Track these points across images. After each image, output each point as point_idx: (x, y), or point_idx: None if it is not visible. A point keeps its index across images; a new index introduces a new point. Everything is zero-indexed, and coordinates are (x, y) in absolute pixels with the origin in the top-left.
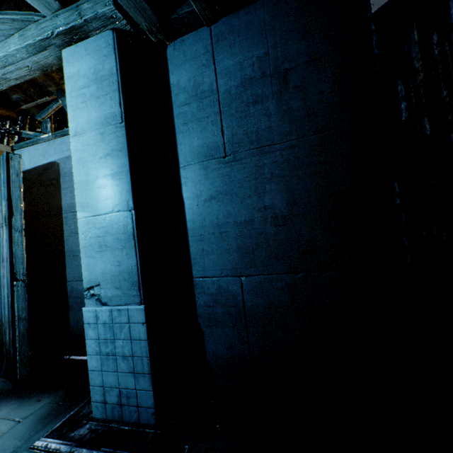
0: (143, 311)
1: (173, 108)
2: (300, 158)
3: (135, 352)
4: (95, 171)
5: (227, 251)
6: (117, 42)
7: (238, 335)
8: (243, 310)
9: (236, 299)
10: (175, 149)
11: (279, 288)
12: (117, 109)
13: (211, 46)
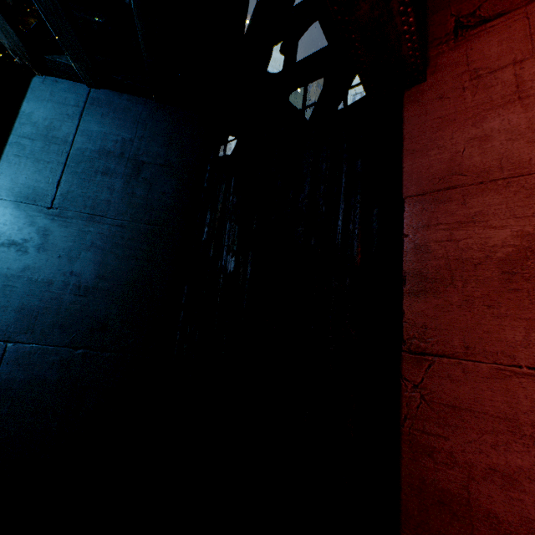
0: None
1: (11, 134)
2: (126, 238)
3: None
4: None
5: (4, 309)
6: None
7: None
8: None
9: None
10: None
11: (50, 362)
12: None
13: (85, 104)
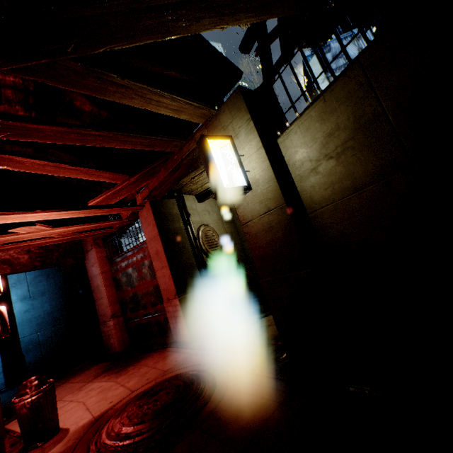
0: None
1: (9, 285)
2: (54, 295)
3: None
4: None
5: (33, 326)
6: None
7: (38, 351)
8: (39, 343)
9: (37, 340)
10: (11, 298)
11: (51, 332)
12: None
13: None
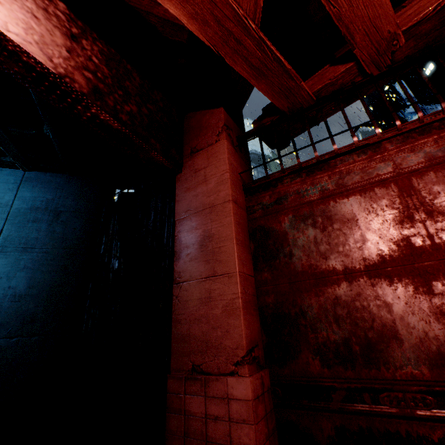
0: None
1: None
2: (49, 260)
3: None
4: None
5: None
6: None
7: None
8: None
9: None
10: None
11: None
12: None
13: (21, 181)
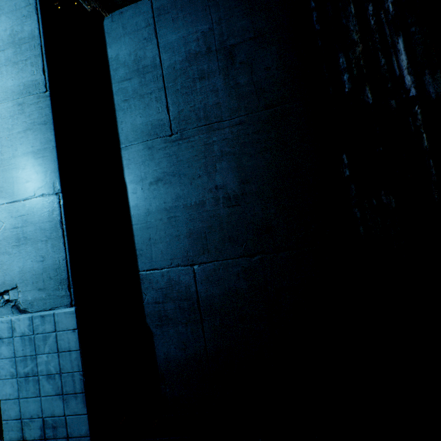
0: (73, 314)
1: (111, 84)
2: (250, 134)
3: (64, 367)
4: (11, 149)
5: (177, 238)
6: (39, 2)
7: (192, 332)
8: (197, 303)
9: (188, 291)
10: (115, 128)
11: (235, 274)
12: (40, 76)
13: (153, 19)
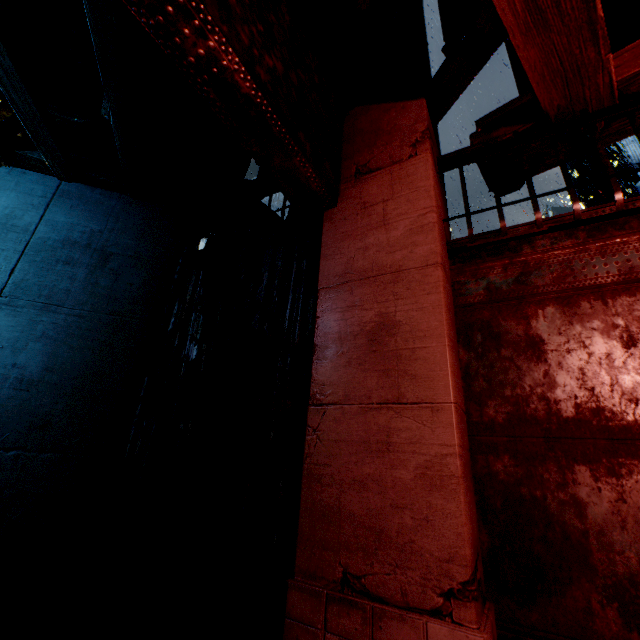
0: None
1: None
2: (83, 329)
3: None
4: None
5: None
6: None
7: None
8: None
9: None
10: None
11: None
12: None
13: (53, 196)
